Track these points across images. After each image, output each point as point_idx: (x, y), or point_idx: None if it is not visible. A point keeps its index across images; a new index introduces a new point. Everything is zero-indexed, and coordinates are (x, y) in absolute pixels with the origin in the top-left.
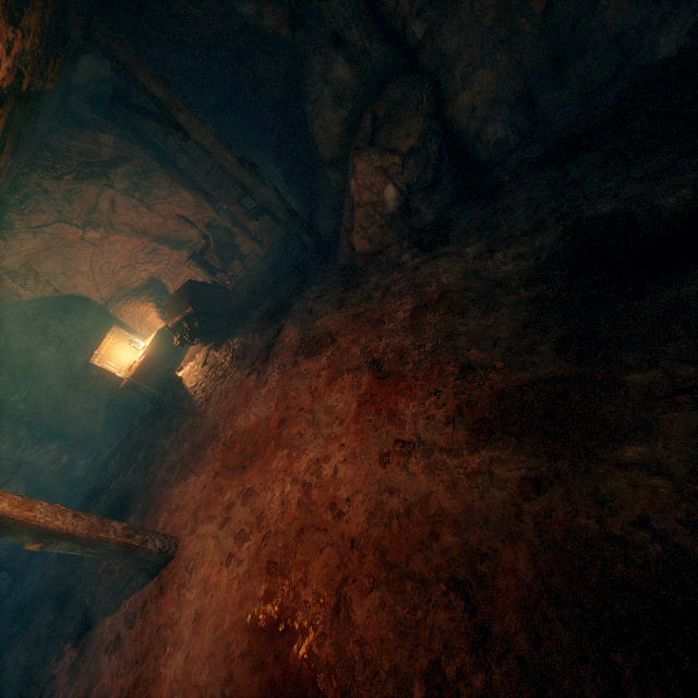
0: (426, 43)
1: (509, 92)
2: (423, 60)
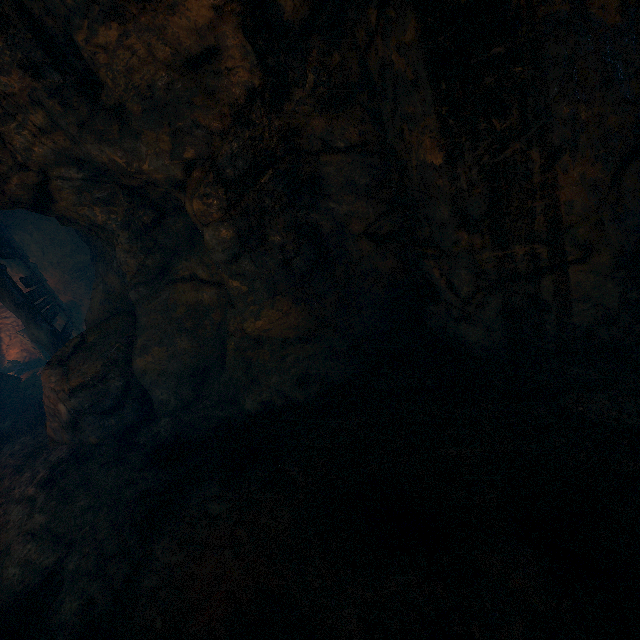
0: (137, 306)
1: (183, 367)
2: (137, 314)
